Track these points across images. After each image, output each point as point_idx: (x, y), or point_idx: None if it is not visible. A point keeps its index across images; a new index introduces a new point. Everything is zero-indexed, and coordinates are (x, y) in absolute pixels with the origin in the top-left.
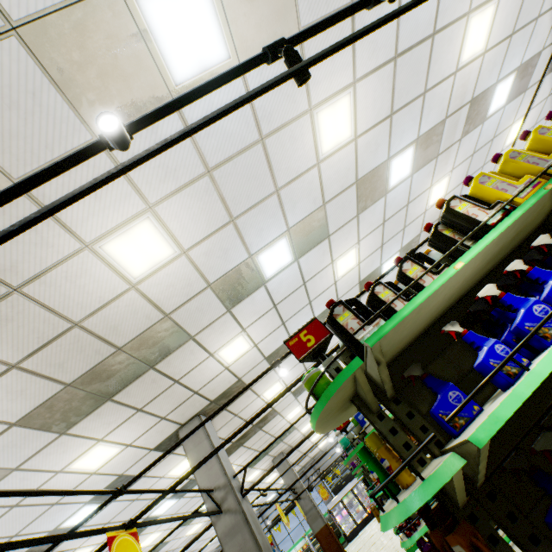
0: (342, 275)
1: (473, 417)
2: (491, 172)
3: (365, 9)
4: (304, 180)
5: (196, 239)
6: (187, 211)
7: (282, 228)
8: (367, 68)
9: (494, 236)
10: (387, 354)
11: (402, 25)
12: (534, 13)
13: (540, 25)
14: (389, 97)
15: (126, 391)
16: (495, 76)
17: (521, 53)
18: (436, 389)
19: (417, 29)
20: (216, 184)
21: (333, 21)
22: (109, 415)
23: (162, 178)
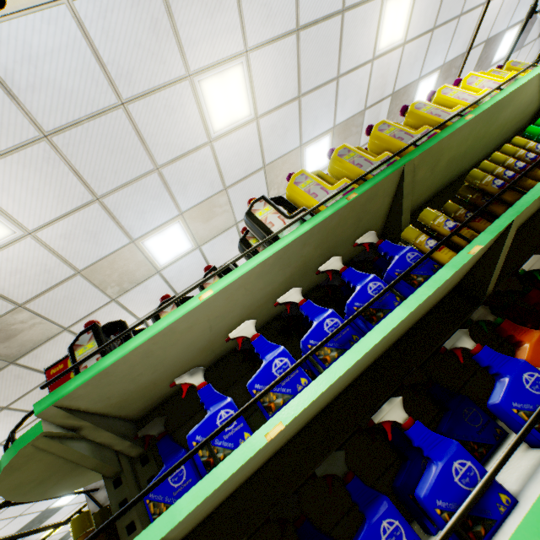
0: None
1: None
2: (316, 171)
3: None
4: (193, 160)
5: (44, 218)
6: (21, 184)
7: (172, 211)
8: (262, 36)
9: (266, 257)
10: (133, 402)
11: None
12: (456, 10)
13: (463, 24)
14: (294, 76)
15: None
16: (417, 71)
17: (444, 52)
18: (165, 458)
19: (322, 0)
20: (62, 153)
21: None
22: None
23: None
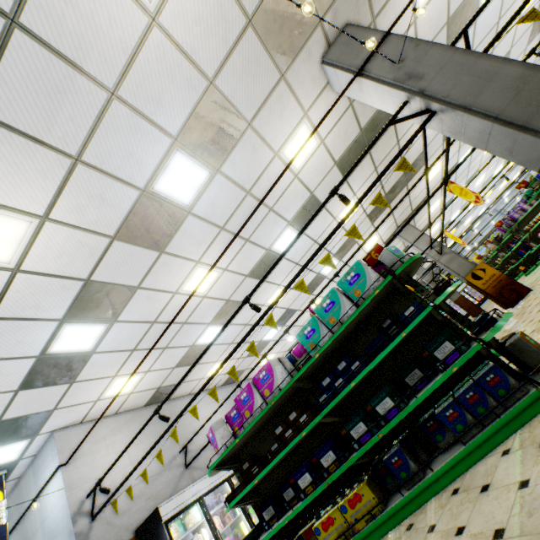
0: None
1: None
2: None
3: None
4: (506, 37)
5: None
6: None
7: None
8: None
9: None
10: None
11: None
12: None
13: None
14: None
15: (394, 200)
16: None
17: None
18: None
19: None
20: None
21: None
22: (385, 215)
23: None
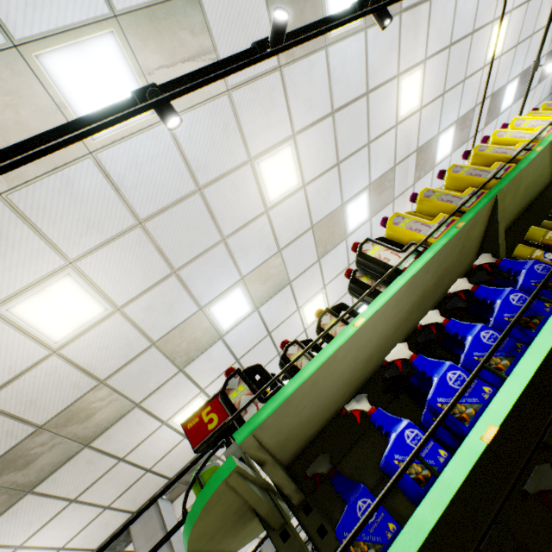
0: (312, 322)
1: (388, 542)
2: (407, 212)
3: (294, 71)
4: (253, 228)
5: (131, 294)
6: (118, 265)
7: (235, 277)
8: (305, 122)
9: (401, 284)
10: (290, 442)
11: (334, 85)
12: (460, 76)
13: (468, 86)
14: (333, 148)
15: (52, 478)
16: (436, 128)
17: (456, 109)
18: (345, 495)
19: (350, 89)
20: (151, 235)
21: (214, 68)
22: (31, 512)
23: (83, 231)
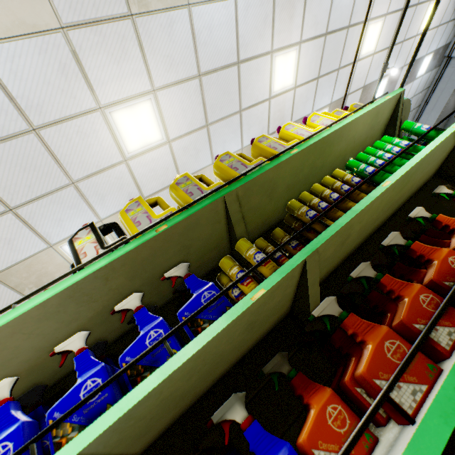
0: None
1: None
2: (156, 197)
3: (150, 24)
4: (110, 175)
5: None
6: None
7: (91, 219)
8: (167, 79)
9: (43, 299)
10: None
11: (200, 48)
12: (335, 65)
13: (342, 75)
14: (201, 110)
15: None
16: (310, 108)
17: (330, 94)
18: None
19: (218, 55)
20: None
21: None
22: None
23: None
